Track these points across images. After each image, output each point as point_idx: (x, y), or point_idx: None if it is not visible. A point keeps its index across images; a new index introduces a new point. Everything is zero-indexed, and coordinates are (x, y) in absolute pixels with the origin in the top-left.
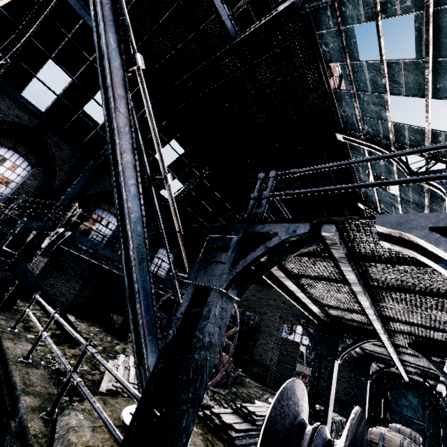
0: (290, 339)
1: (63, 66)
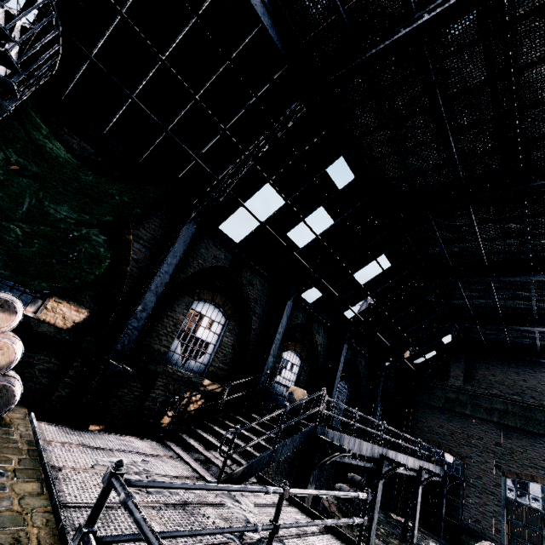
0: (524, 503)
1: (280, 189)
